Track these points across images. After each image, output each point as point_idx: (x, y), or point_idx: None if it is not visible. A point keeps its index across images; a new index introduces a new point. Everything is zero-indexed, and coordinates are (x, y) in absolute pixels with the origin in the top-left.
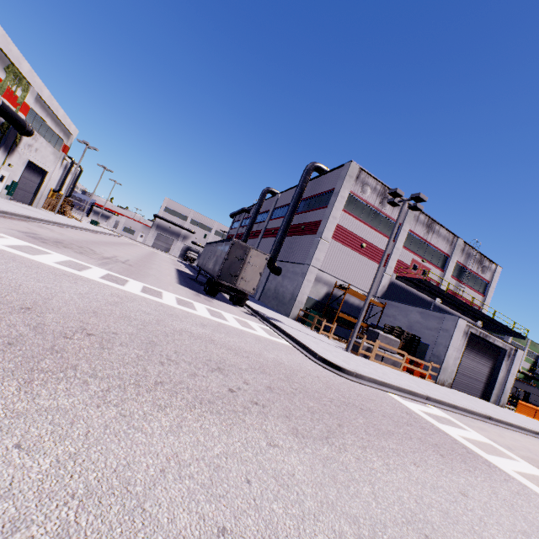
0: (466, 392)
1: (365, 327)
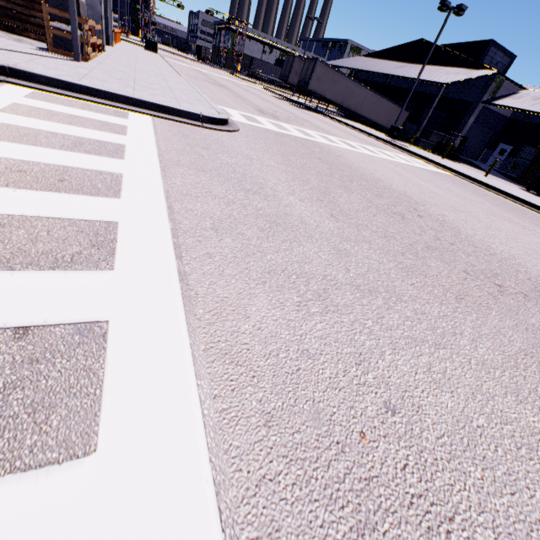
0: None
1: None
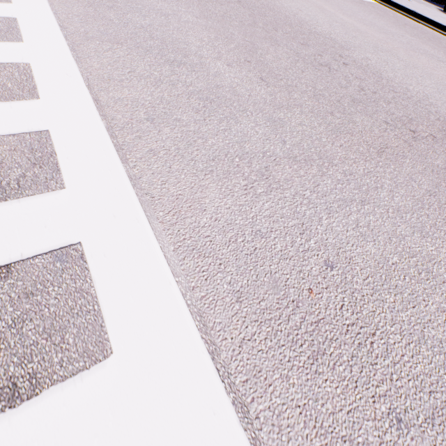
0: None
1: None
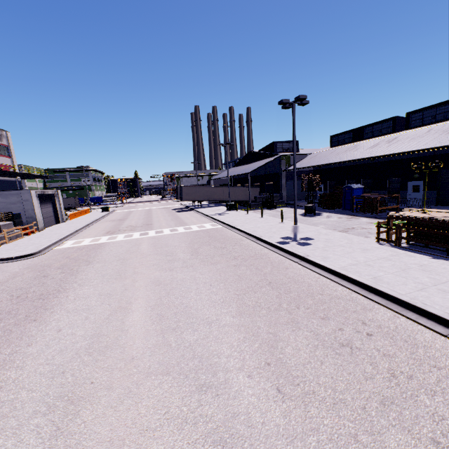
0: (50, 225)
1: None
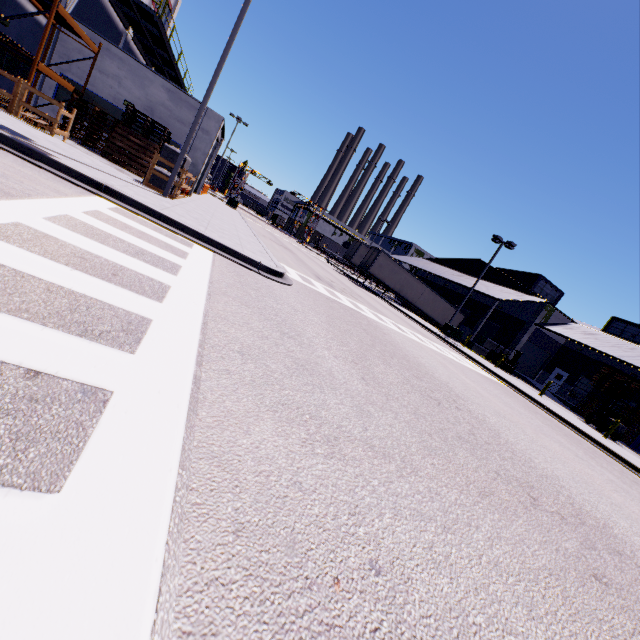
0: None
1: (73, 92)
